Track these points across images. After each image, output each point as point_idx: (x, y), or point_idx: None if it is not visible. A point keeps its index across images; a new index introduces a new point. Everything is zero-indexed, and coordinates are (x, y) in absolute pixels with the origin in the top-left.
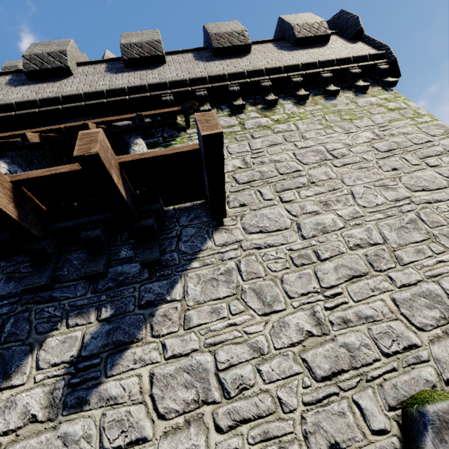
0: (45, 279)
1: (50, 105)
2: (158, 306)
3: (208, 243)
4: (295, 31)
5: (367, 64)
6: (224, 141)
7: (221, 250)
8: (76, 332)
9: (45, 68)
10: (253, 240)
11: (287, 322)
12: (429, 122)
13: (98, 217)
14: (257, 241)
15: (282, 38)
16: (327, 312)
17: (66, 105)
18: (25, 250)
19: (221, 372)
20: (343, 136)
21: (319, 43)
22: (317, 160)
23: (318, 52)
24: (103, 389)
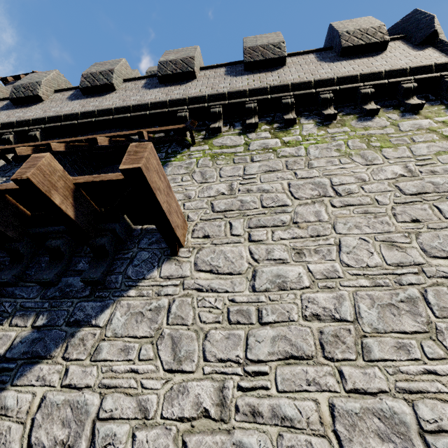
0: (9, 277)
1: (88, 118)
2: (82, 328)
3: (154, 272)
4: (342, 40)
5: (429, 76)
6: (220, 162)
7: (162, 283)
8: (13, 332)
9: (95, 85)
10: (198, 280)
11: (188, 388)
12: None
13: (65, 228)
14: (202, 282)
15: (328, 48)
16: (239, 393)
17: (98, 118)
18: (5, 247)
19: (99, 422)
20: (360, 168)
21: (372, 52)
22: (313, 195)
23: (366, 62)
24: (4, 395)
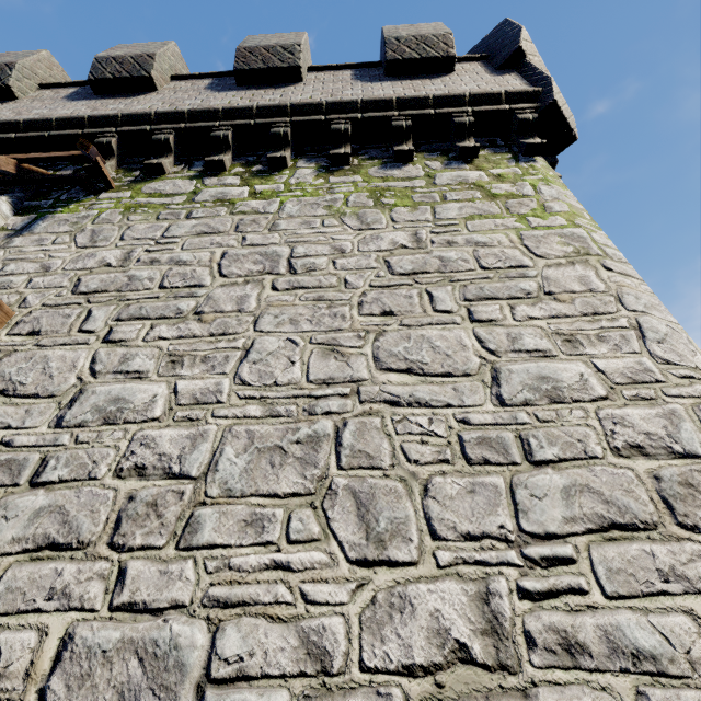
0: None
1: None
2: None
3: None
4: (387, 49)
5: (495, 109)
6: (136, 217)
7: None
8: None
9: None
10: None
11: None
12: (555, 228)
13: None
14: None
15: (375, 63)
16: None
17: None
18: None
19: None
20: (348, 233)
21: (434, 73)
22: (253, 271)
23: (417, 85)
24: None
